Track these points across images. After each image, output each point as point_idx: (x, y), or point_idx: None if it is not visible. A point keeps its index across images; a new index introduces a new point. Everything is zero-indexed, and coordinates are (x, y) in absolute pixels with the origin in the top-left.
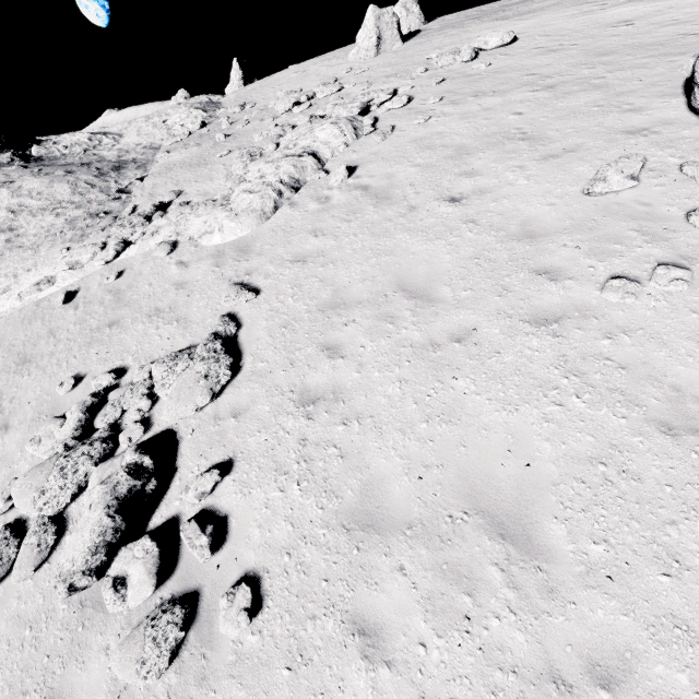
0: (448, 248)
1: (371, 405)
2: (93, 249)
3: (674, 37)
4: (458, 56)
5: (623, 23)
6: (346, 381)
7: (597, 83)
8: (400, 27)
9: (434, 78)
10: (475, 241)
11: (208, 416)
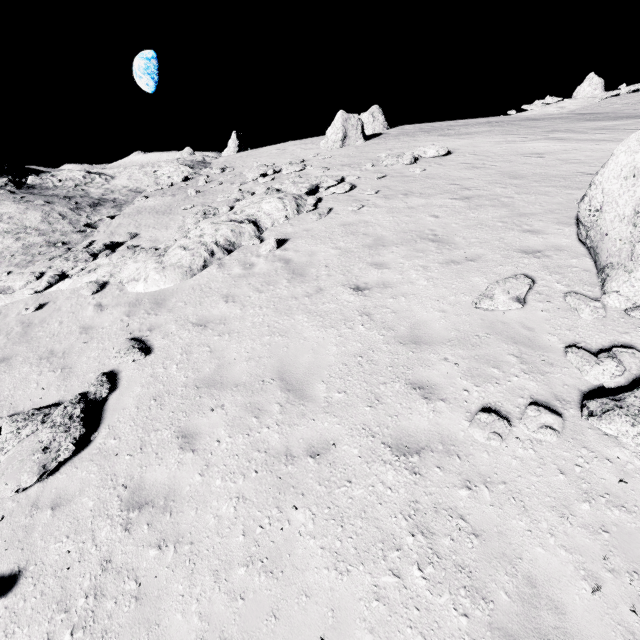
0: (337, 339)
1: (197, 526)
2: (29, 277)
3: (574, 174)
4: (400, 159)
5: (536, 155)
6: (185, 485)
7: (506, 201)
8: (363, 129)
9: (376, 173)
10: (364, 337)
11: (27, 500)
